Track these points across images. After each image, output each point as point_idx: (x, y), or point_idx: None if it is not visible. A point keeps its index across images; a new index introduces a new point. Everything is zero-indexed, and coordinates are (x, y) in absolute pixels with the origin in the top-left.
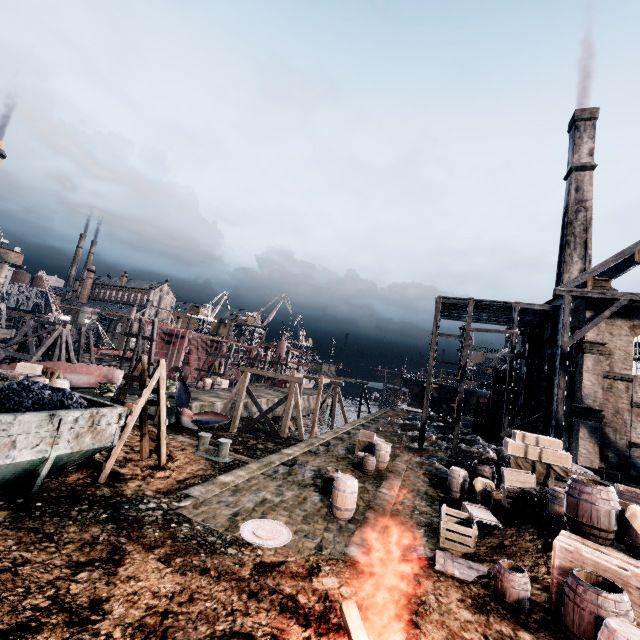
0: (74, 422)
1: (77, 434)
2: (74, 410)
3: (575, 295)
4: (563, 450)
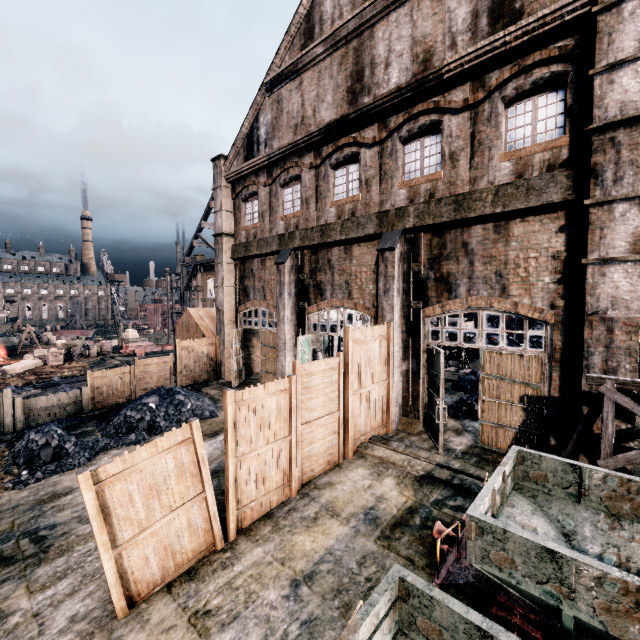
0: (3, 340)
1: (5, 342)
2: (3, 338)
3: (184, 266)
4: (136, 333)
